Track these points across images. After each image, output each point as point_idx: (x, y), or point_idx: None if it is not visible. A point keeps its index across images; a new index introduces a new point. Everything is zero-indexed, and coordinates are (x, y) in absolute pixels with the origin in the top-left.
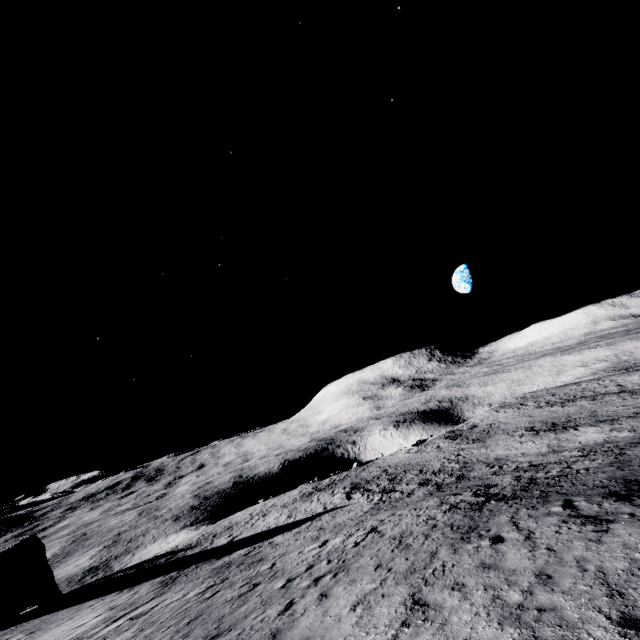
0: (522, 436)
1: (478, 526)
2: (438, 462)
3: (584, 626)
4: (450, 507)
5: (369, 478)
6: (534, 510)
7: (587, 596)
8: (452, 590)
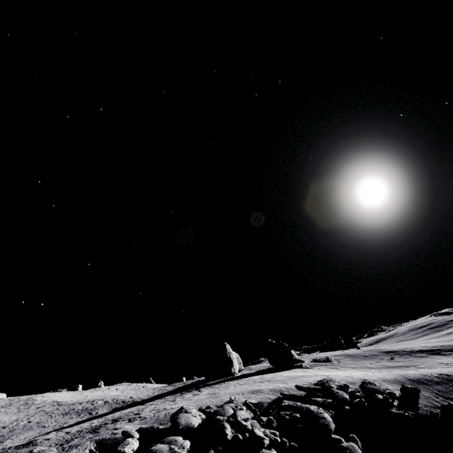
0: None
1: None
2: None
3: None
4: None
5: None
6: None
7: None
8: None
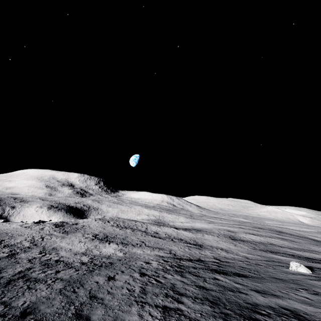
0: (86, 238)
1: None
2: (24, 238)
3: None
4: None
5: None
6: None
7: None
8: None
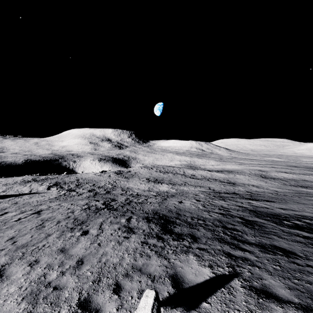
0: (143, 181)
1: (86, 222)
2: (104, 182)
3: (63, 305)
4: (87, 207)
5: (67, 181)
6: (115, 219)
7: (85, 280)
8: (28, 265)
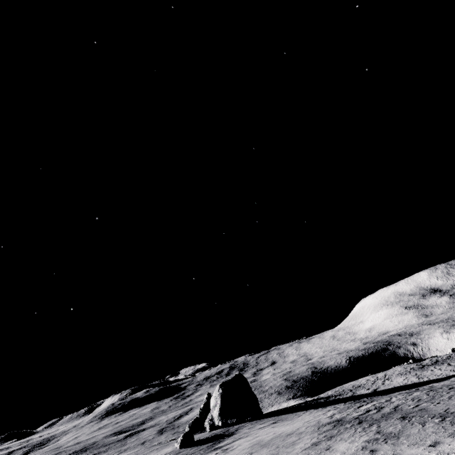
0: None
1: None
2: None
3: None
4: None
5: None
6: None
7: None
8: None
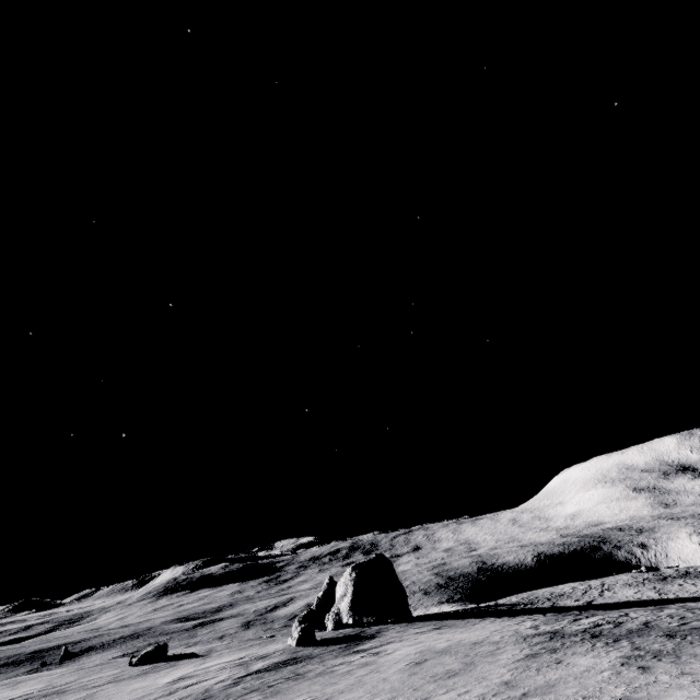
0: None
1: None
2: None
3: None
4: None
5: None
6: None
7: None
8: None
